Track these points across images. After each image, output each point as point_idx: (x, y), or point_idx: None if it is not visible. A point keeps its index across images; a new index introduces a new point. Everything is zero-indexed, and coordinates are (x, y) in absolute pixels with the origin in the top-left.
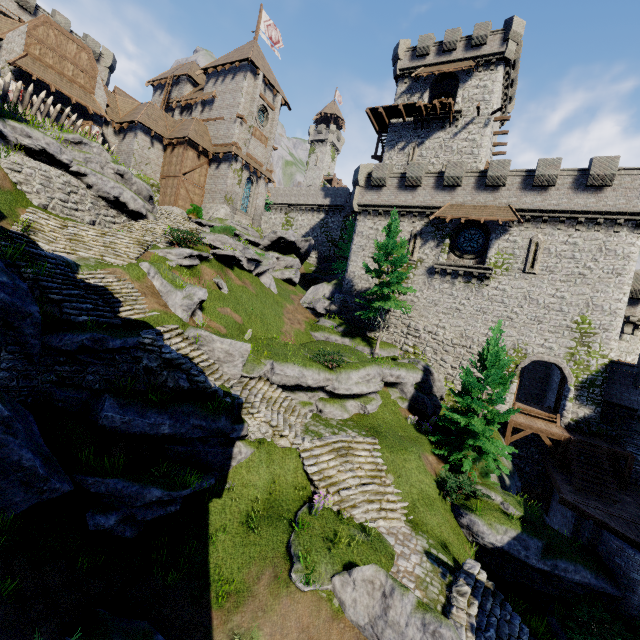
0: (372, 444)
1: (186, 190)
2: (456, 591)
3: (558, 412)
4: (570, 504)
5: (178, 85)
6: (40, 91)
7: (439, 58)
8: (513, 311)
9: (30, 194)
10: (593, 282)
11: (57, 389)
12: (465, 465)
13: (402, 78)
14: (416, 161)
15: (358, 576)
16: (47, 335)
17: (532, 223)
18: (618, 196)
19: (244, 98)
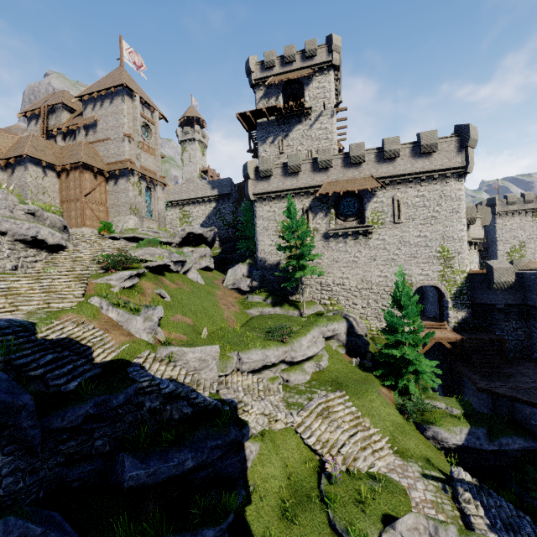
0: (342, 397)
1: (91, 210)
2: (463, 501)
3: (444, 320)
4: (486, 390)
5: (54, 113)
6: None
7: (284, 68)
8: (394, 254)
9: None
10: (442, 221)
11: (68, 470)
12: (411, 387)
13: (258, 86)
14: (286, 150)
15: (402, 528)
16: (44, 418)
17: (390, 186)
18: (442, 157)
19: (127, 119)
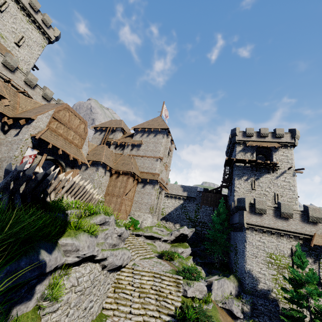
0: None
1: (124, 205)
2: None
3: None
4: None
5: (114, 132)
6: (47, 151)
7: (259, 139)
8: None
9: None
10: None
11: None
12: None
13: (238, 144)
14: (257, 188)
15: None
16: None
17: None
18: None
19: (162, 147)
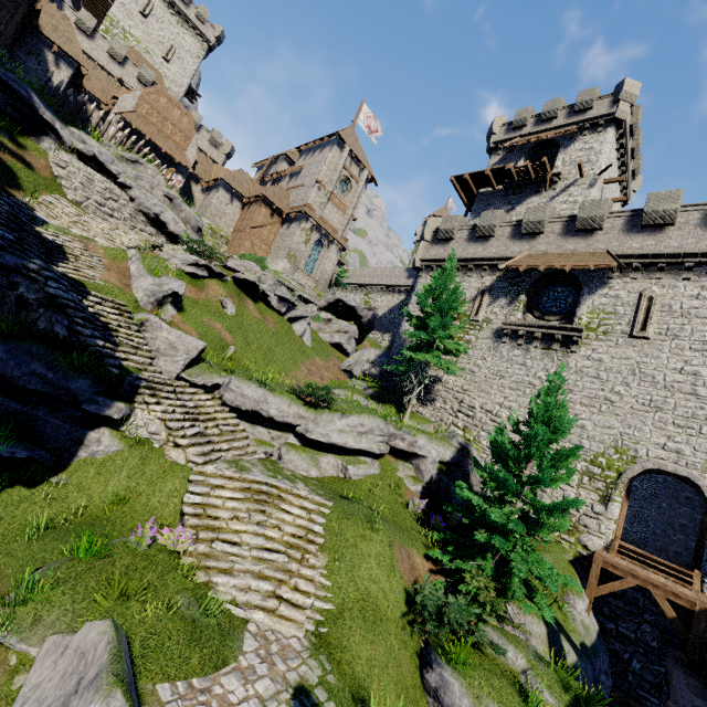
0: (319, 505)
1: (251, 243)
2: None
3: (700, 569)
4: None
5: (276, 164)
6: (138, 141)
7: (537, 128)
8: (614, 390)
9: (68, 189)
10: None
11: None
12: (469, 581)
13: (496, 151)
14: None
15: (77, 639)
16: None
17: (643, 273)
18: None
19: (326, 167)
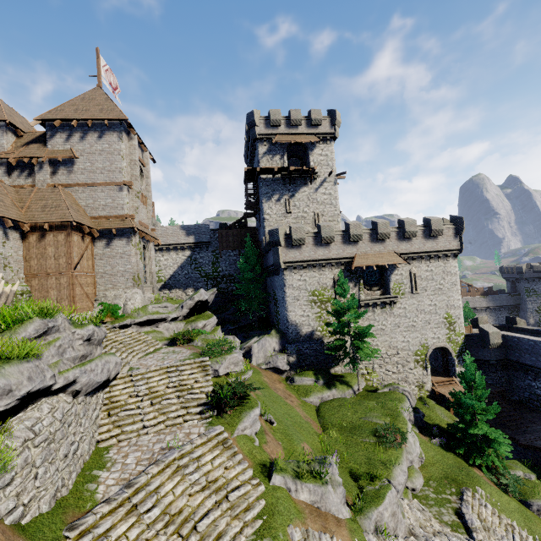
0: (473, 496)
1: (80, 286)
2: None
3: (449, 374)
4: (529, 446)
5: None
6: None
7: (289, 130)
8: (414, 320)
9: (31, 500)
10: (446, 292)
11: None
12: (498, 463)
13: (261, 141)
14: (293, 210)
15: None
16: None
17: (407, 261)
18: (445, 240)
19: (125, 162)
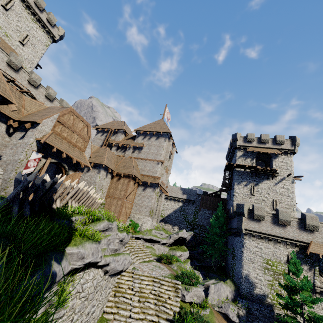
0: None
1: (125, 207)
2: None
3: None
4: None
5: (116, 133)
6: (51, 154)
7: (259, 145)
8: None
9: None
10: None
11: None
12: None
13: (239, 149)
14: (256, 194)
15: None
16: None
17: None
18: None
19: (164, 151)
